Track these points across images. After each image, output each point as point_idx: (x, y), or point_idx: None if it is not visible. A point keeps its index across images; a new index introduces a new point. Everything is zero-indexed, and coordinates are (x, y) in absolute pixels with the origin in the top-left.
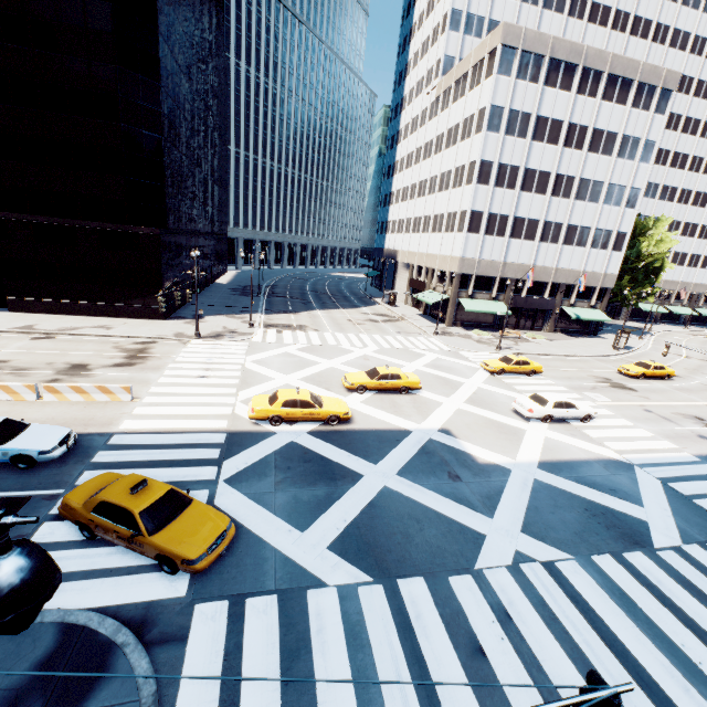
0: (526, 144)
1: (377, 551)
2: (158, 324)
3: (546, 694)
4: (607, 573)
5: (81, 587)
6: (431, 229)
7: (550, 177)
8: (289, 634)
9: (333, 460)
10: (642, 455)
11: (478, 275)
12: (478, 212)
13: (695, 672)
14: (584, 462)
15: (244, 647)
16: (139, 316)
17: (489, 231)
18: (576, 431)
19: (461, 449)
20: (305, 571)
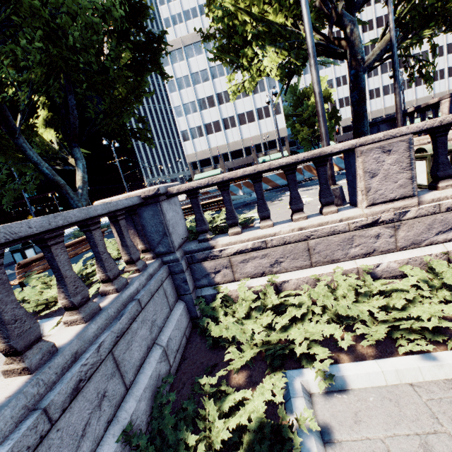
0: (192, 89)
1: None
2: None
3: None
4: None
5: None
6: None
7: (214, 97)
8: None
9: None
10: None
11: (201, 160)
12: (184, 131)
13: None
14: None
15: None
16: None
17: (195, 137)
18: None
19: None
20: None
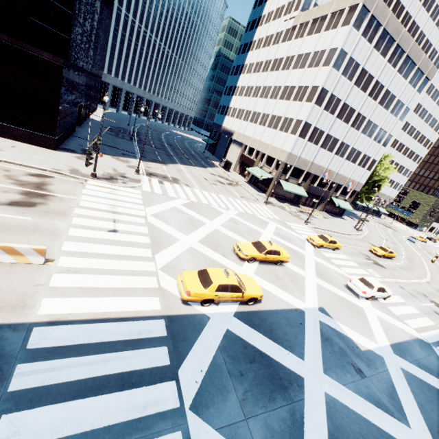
0: (350, 85)
1: None
2: (50, 154)
3: None
4: None
5: None
6: (267, 124)
7: (354, 113)
8: None
9: (271, 356)
10: (427, 333)
11: (295, 167)
12: (309, 124)
13: None
14: (409, 343)
15: None
16: (28, 141)
17: (311, 139)
18: (386, 308)
19: (343, 333)
20: None
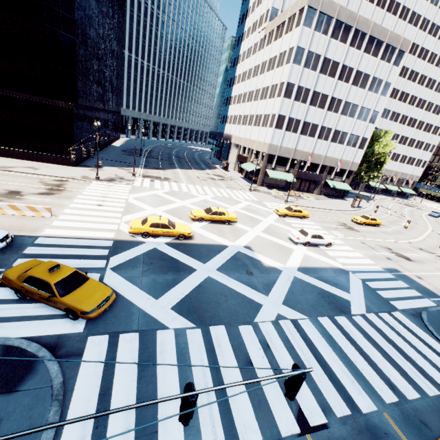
0: (316, 75)
1: (199, 311)
2: (71, 169)
3: (282, 384)
4: (324, 326)
5: (15, 325)
6: (253, 123)
7: (328, 98)
8: (144, 353)
9: (179, 260)
10: (355, 266)
11: (279, 156)
12: (283, 116)
13: (359, 374)
14: (323, 268)
15: (117, 360)
16: (58, 162)
17: (288, 129)
18: (322, 251)
19: (255, 258)
20: (156, 320)
